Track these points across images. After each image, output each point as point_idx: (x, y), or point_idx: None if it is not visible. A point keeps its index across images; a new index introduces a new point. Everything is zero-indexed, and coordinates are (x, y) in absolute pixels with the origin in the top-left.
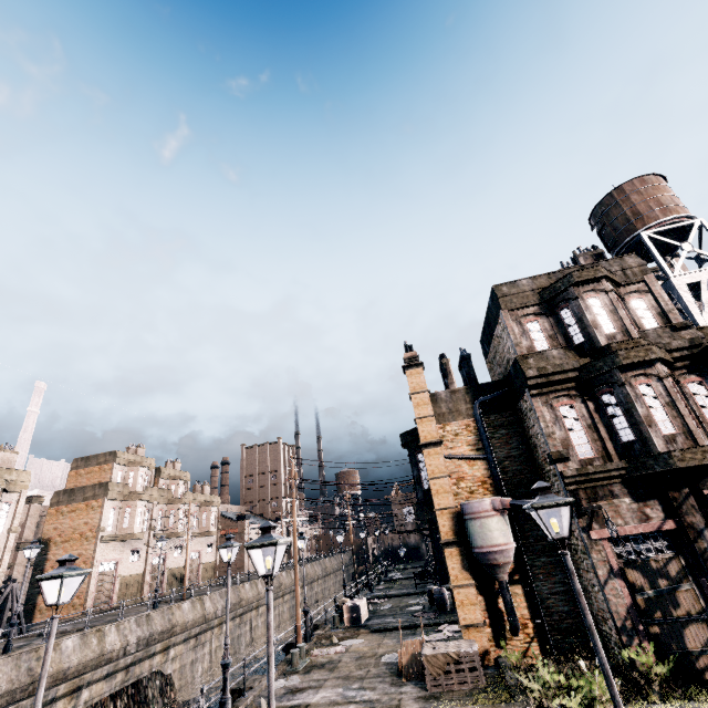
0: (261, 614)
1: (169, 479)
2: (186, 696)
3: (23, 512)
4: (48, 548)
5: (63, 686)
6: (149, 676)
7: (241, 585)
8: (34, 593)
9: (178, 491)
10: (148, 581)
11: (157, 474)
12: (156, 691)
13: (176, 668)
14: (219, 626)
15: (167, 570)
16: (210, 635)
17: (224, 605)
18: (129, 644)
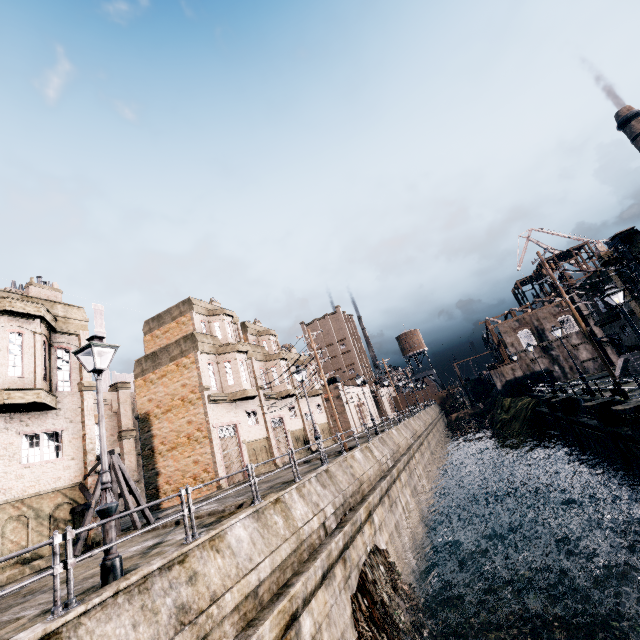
0: (418, 462)
1: (258, 335)
2: (409, 574)
3: (113, 401)
4: (149, 423)
5: (266, 626)
6: (368, 559)
7: (390, 432)
8: (152, 476)
9: (272, 348)
10: (275, 445)
11: (243, 330)
12: (385, 581)
13: (386, 540)
14: (398, 478)
15: (289, 433)
16: (396, 490)
17: (389, 453)
18: (327, 516)
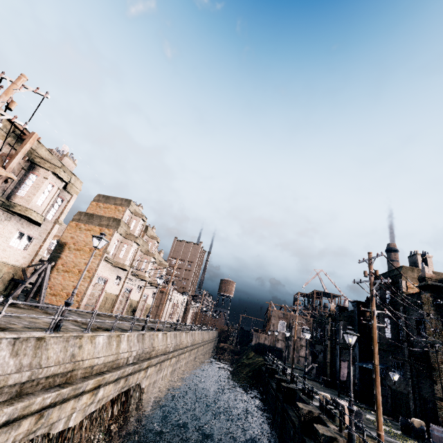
0: (185, 357)
1: (150, 237)
2: (145, 409)
3: None
4: (62, 249)
5: (92, 381)
6: (134, 387)
7: (182, 332)
8: None
9: (152, 248)
10: (118, 302)
11: (144, 230)
12: (135, 402)
13: (146, 384)
14: (170, 359)
15: (129, 299)
16: (165, 364)
17: (174, 344)
18: (131, 355)
